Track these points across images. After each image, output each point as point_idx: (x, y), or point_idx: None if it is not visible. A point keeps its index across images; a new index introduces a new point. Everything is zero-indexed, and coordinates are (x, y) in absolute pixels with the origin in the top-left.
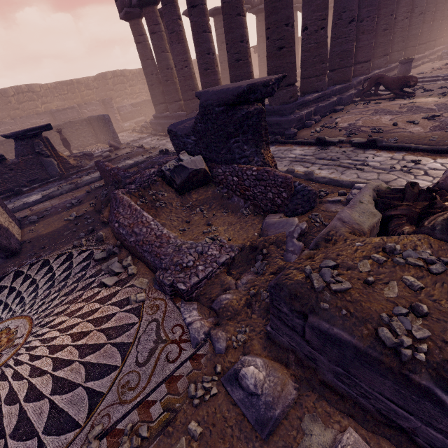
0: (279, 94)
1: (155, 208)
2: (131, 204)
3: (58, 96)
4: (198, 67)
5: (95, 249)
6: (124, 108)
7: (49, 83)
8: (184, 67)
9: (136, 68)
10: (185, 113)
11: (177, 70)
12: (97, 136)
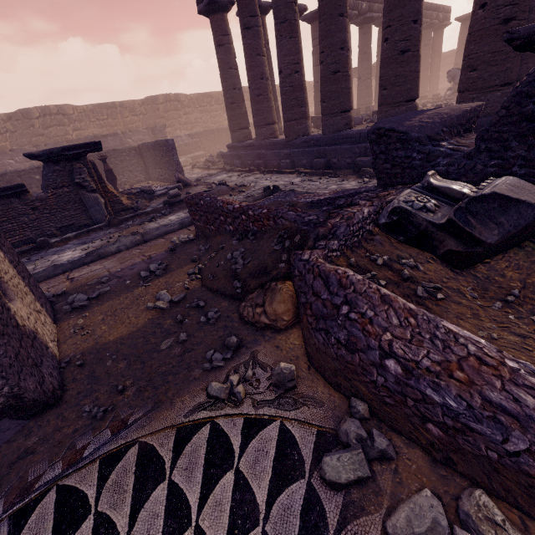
0: (487, 98)
1: (419, 303)
2: (386, 294)
3: (95, 122)
4: (321, 69)
5: (289, 421)
6: (180, 139)
7: (85, 105)
8: (294, 72)
9: (194, 93)
10: (285, 139)
11: (282, 77)
12: (148, 171)
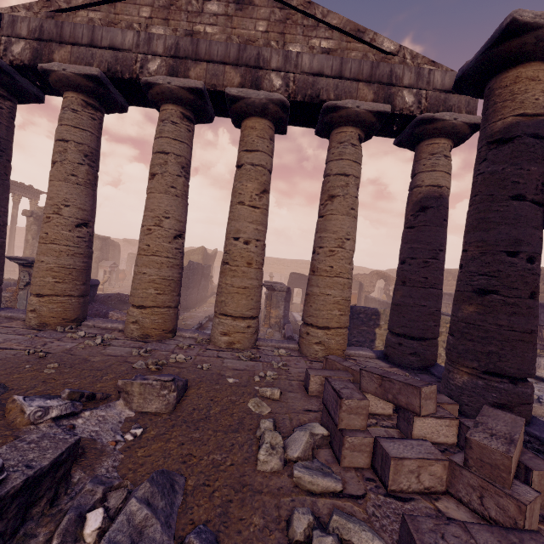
0: None
1: None
2: None
3: None
4: None
5: None
6: None
7: None
8: None
9: None
10: None
11: None
12: None
